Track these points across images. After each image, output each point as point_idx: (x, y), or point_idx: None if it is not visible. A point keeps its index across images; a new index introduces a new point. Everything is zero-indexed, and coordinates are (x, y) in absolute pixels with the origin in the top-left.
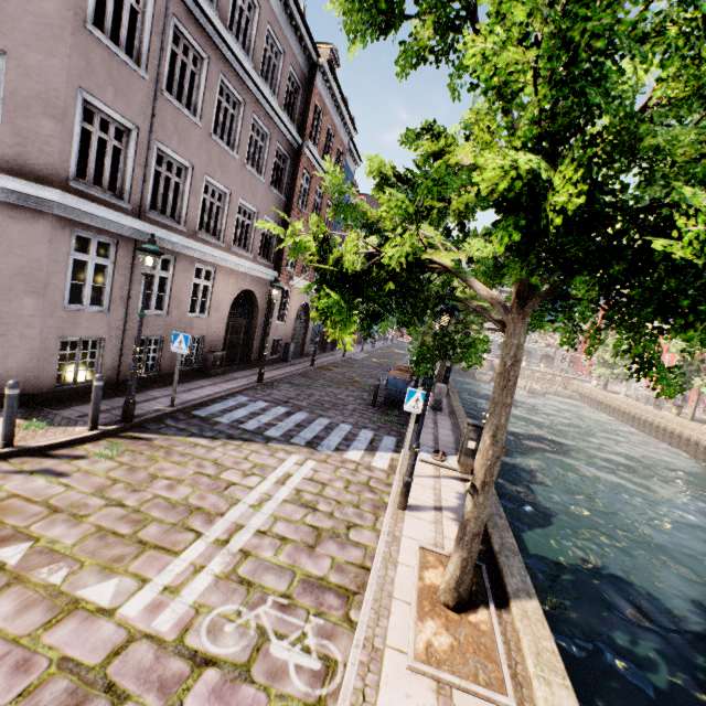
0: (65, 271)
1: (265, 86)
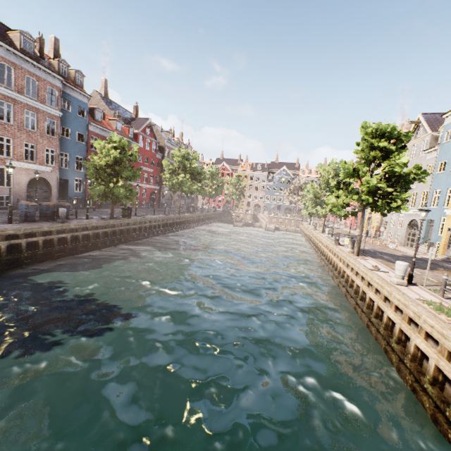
0: None
1: None
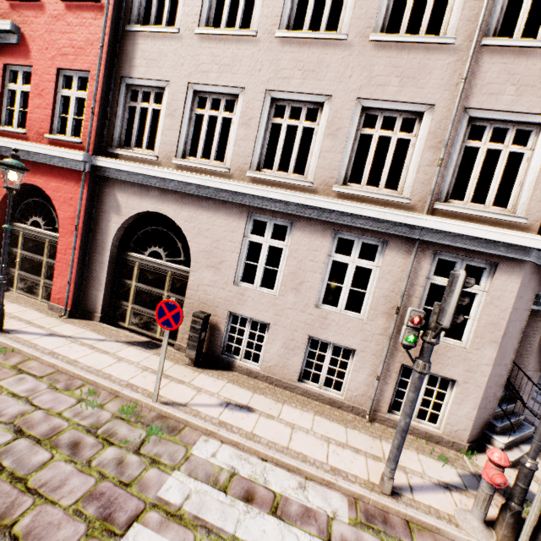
0: None
1: None
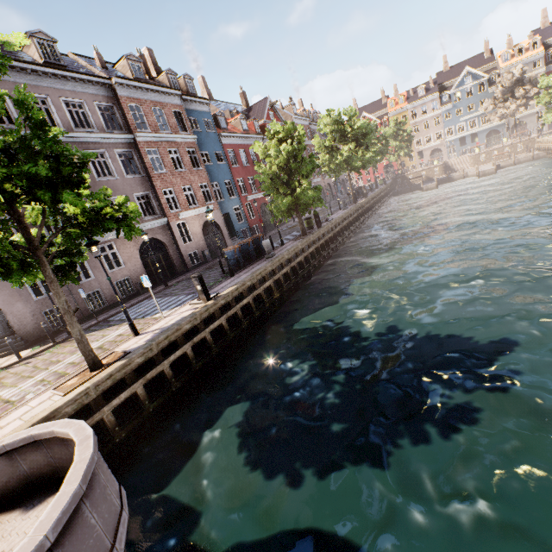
0: (25, 287)
1: (82, 131)
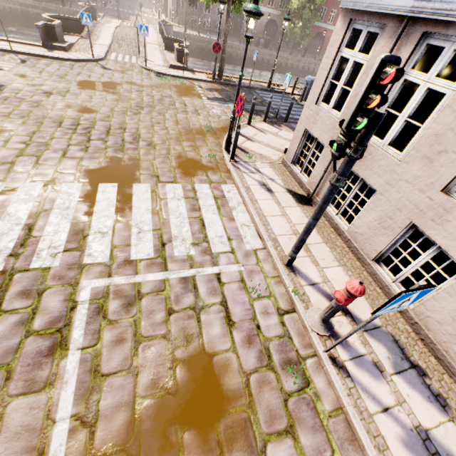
0: None
1: None
